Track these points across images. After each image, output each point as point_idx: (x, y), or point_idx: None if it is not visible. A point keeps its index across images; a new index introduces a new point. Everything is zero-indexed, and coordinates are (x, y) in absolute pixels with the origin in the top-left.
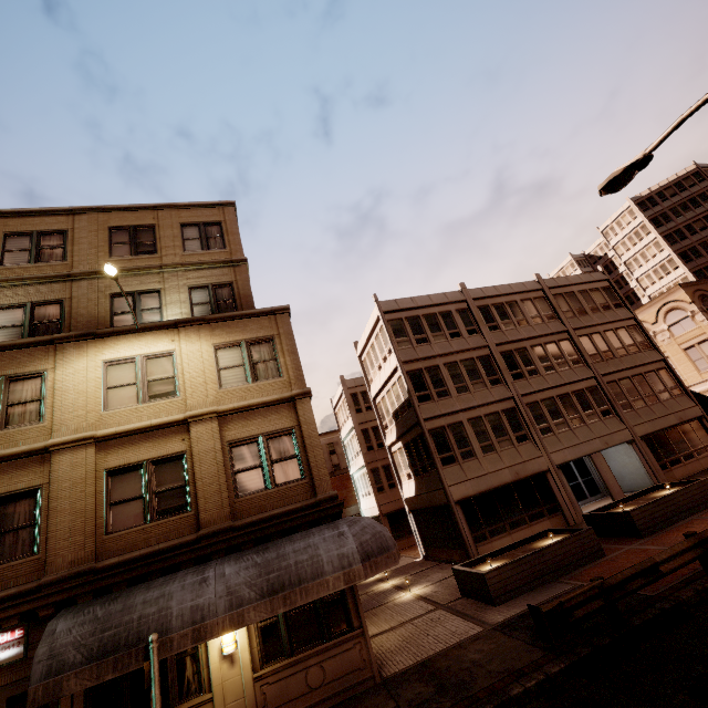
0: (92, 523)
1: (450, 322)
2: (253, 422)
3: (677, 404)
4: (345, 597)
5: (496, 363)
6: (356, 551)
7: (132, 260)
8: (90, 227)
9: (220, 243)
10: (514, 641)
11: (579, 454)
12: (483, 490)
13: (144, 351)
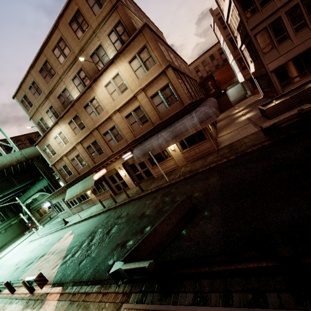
0: (129, 130)
1: None
2: (154, 87)
3: None
4: (202, 132)
5: None
6: (197, 121)
7: (85, 36)
8: (64, 29)
9: None
10: (263, 134)
11: None
12: (291, 58)
13: (111, 77)
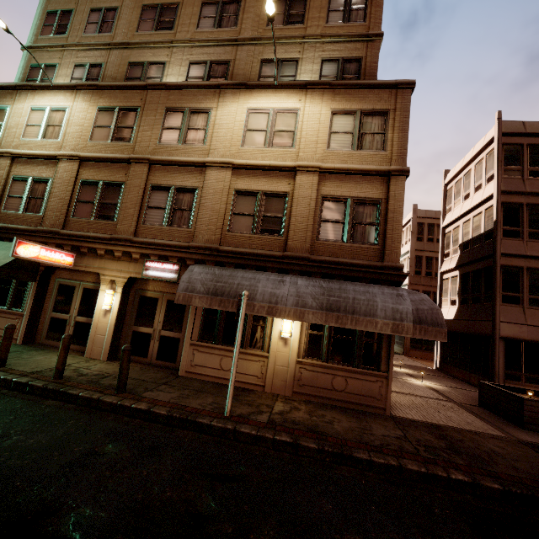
0: (221, 221)
1: None
2: (347, 185)
3: None
4: (381, 346)
5: None
6: (411, 312)
7: (282, 30)
8: None
9: (361, 16)
10: None
11: None
12: None
13: (276, 105)
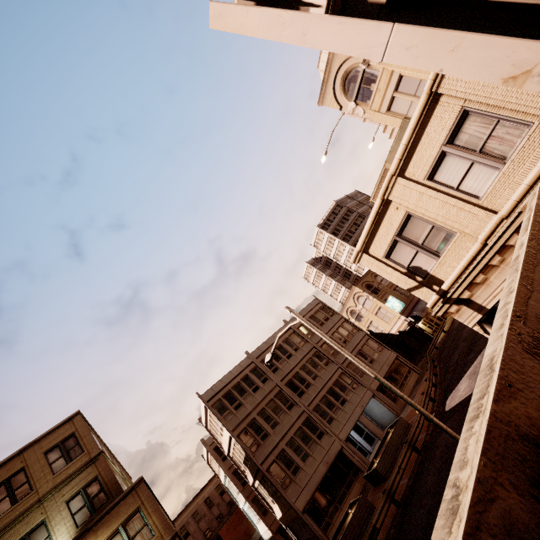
0: None
1: (250, 382)
2: None
3: (383, 356)
4: None
5: (286, 393)
6: None
7: (14, 509)
8: None
9: (79, 450)
10: None
11: (352, 424)
12: (314, 490)
13: None
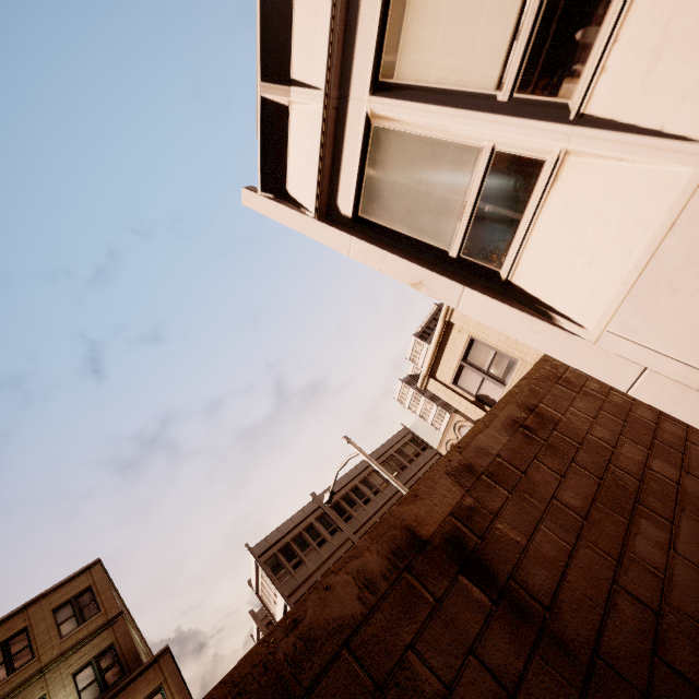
0: None
1: (314, 533)
2: None
3: None
4: None
5: None
6: None
7: (10, 680)
8: None
9: (94, 609)
10: None
11: None
12: None
13: None
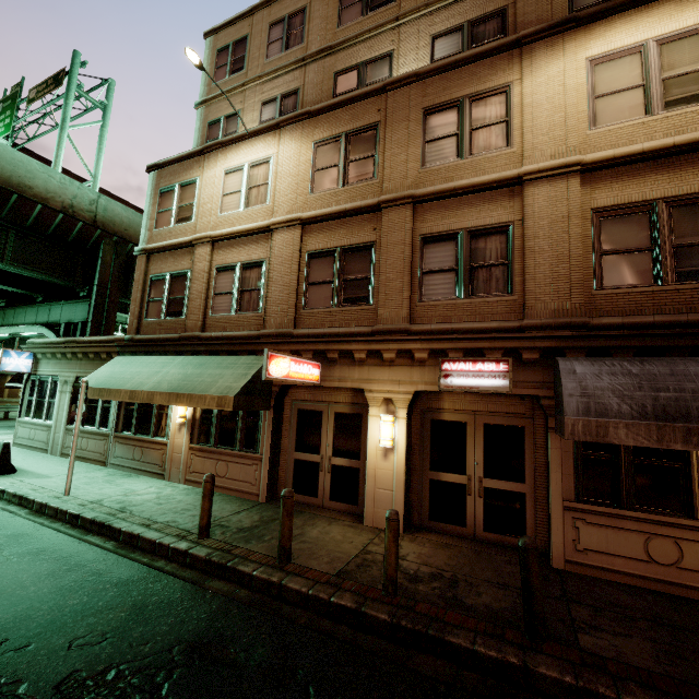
0: (578, 272)
1: None
2: None
3: None
4: None
5: None
6: None
7: None
8: None
9: None
10: None
11: None
12: None
13: (655, 32)
